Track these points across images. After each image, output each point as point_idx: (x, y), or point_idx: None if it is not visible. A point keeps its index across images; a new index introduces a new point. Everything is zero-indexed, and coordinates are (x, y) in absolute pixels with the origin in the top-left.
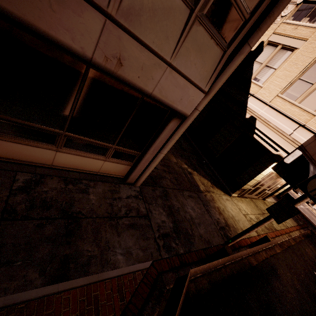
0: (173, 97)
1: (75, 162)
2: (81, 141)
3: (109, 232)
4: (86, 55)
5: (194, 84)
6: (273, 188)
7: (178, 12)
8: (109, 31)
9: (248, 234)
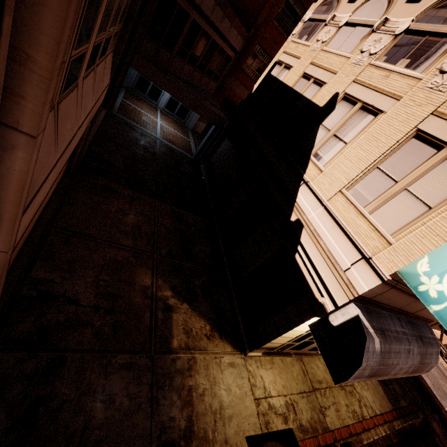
0: None
1: None
2: None
3: None
4: None
5: None
6: None
7: None
8: None
9: None
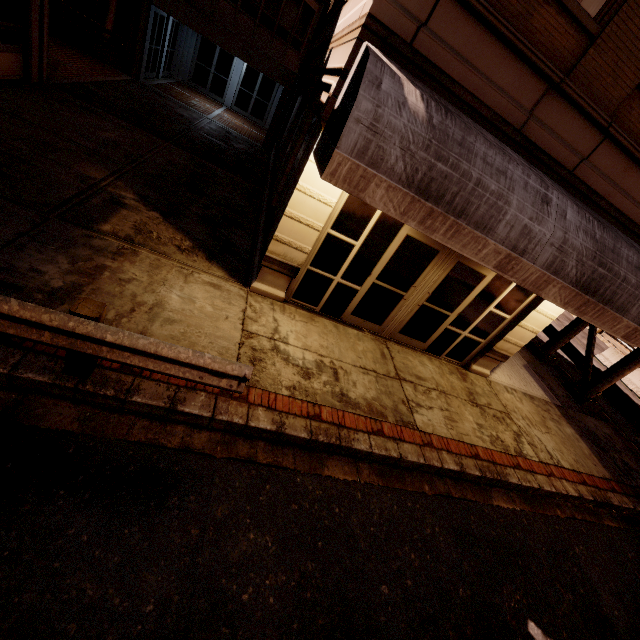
0: None
1: None
2: None
3: None
4: None
5: None
6: (481, 321)
7: None
8: None
9: None
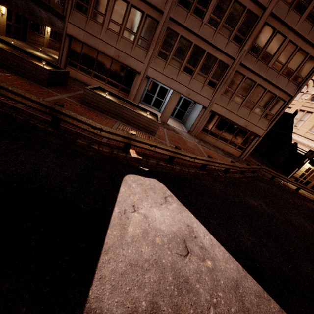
0: (256, 131)
1: (228, 148)
2: (232, 142)
3: (241, 162)
4: (241, 125)
5: (262, 128)
6: None
7: (258, 117)
8: (246, 122)
9: (289, 176)
